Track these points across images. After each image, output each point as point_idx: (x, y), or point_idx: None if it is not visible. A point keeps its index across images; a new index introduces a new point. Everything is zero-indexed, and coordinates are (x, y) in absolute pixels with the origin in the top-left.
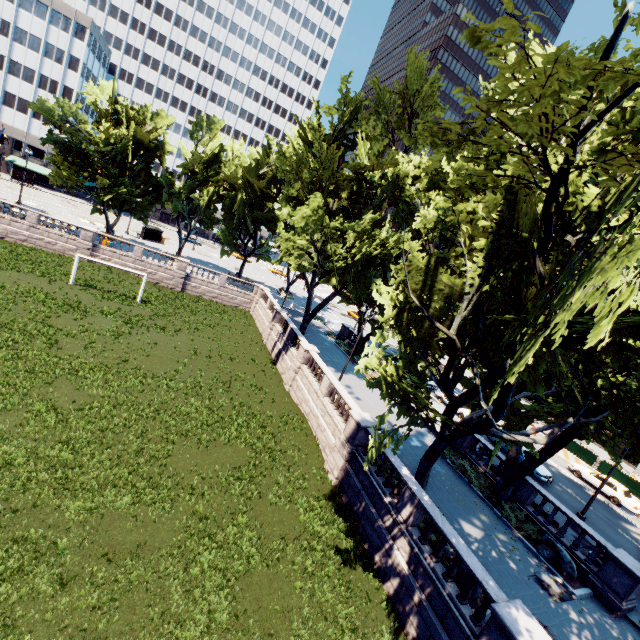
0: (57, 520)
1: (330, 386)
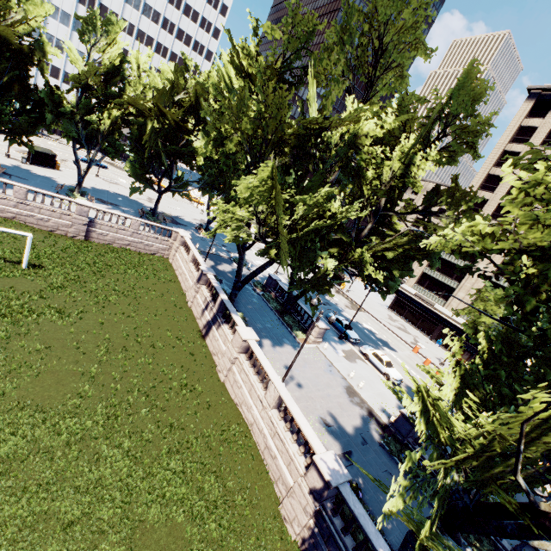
0: None
1: (279, 398)
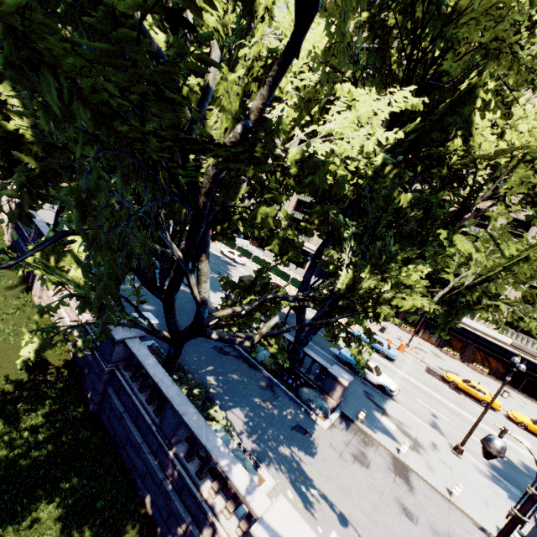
0: None
1: None
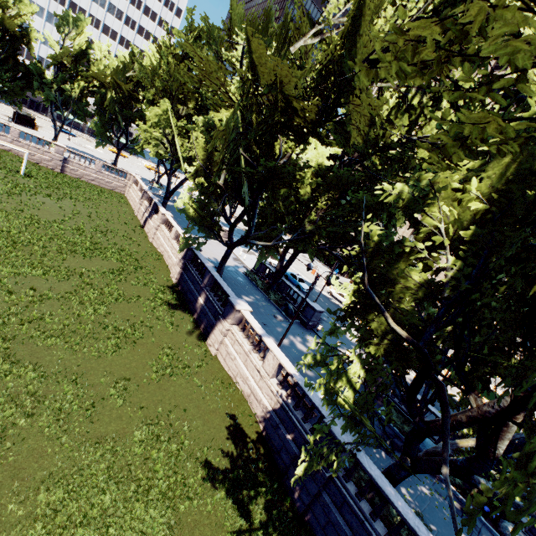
0: None
1: (176, 233)
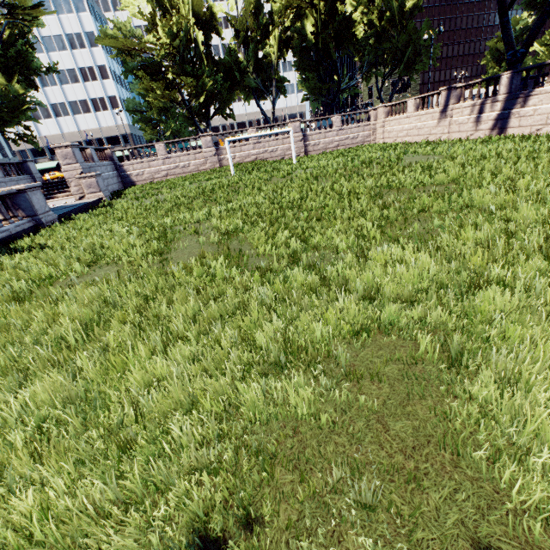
0: None
1: None
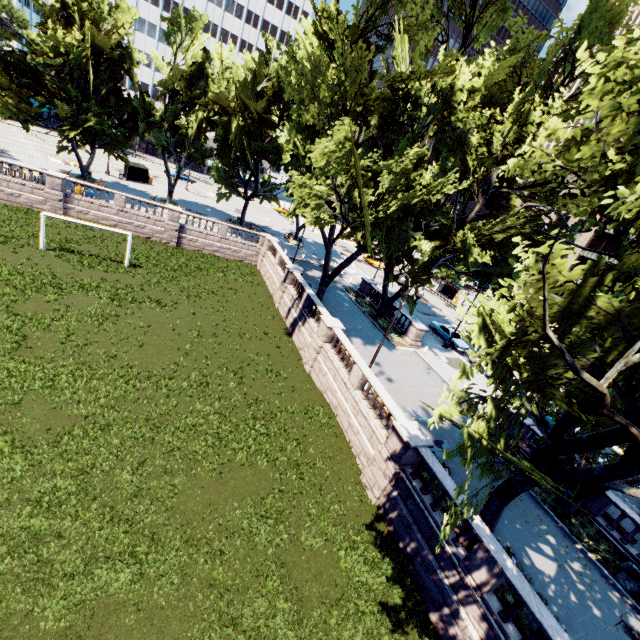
0: (29, 634)
1: (362, 378)
